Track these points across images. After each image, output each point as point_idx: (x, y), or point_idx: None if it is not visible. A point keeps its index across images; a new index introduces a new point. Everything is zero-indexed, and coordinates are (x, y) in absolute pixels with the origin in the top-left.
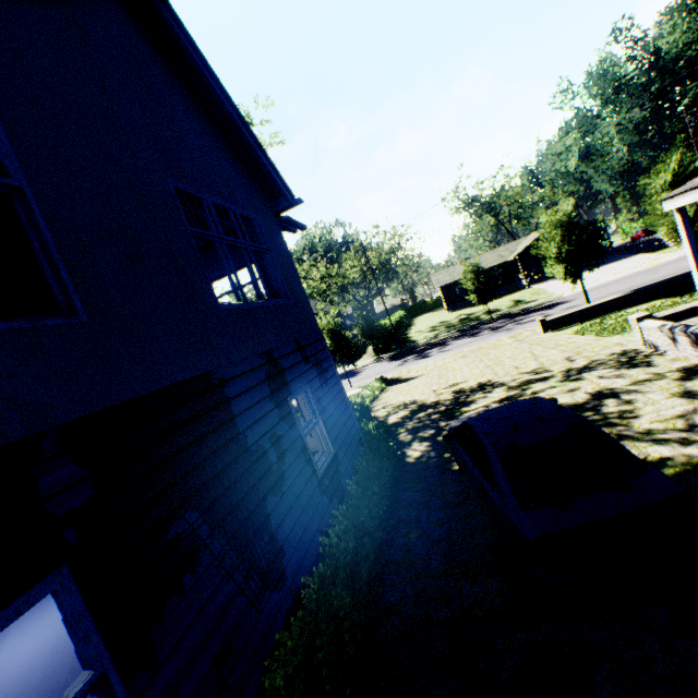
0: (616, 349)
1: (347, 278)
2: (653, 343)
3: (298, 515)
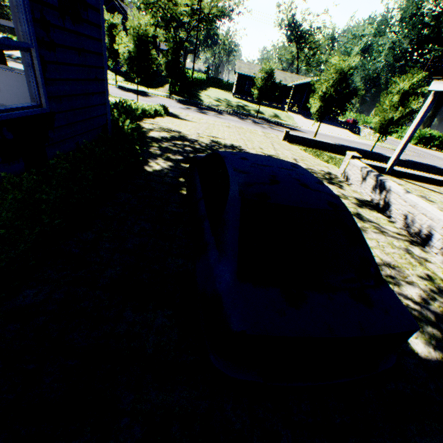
0: (325, 169)
1: (176, 6)
2: (349, 176)
3: None
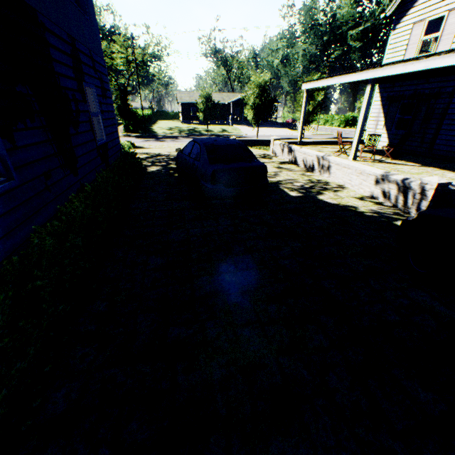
0: (262, 153)
1: (113, 60)
2: (276, 152)
3: (85, 152)
